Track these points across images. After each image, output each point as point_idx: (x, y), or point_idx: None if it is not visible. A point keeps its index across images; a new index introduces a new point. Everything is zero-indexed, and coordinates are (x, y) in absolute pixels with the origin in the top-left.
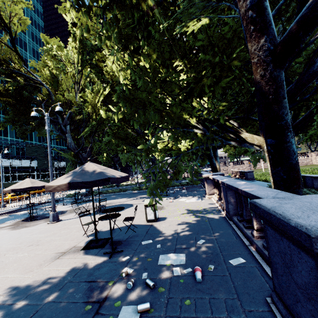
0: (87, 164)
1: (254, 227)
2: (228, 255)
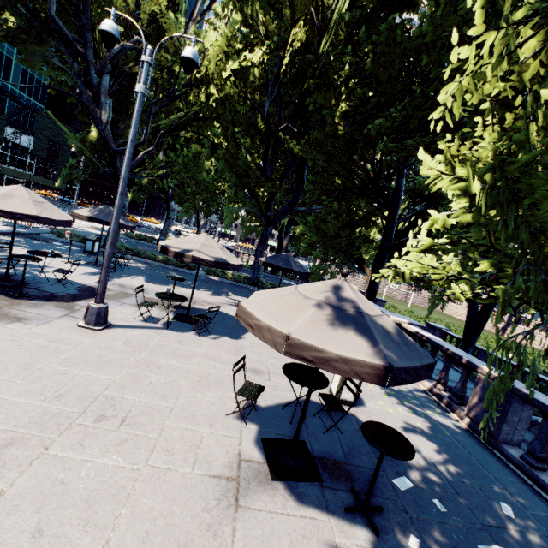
0: (350, 289)
1: None
2: None
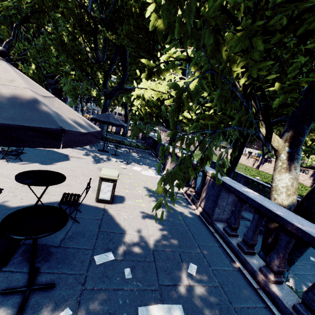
0: None
1: (271, 266)
2: (245, 313)
